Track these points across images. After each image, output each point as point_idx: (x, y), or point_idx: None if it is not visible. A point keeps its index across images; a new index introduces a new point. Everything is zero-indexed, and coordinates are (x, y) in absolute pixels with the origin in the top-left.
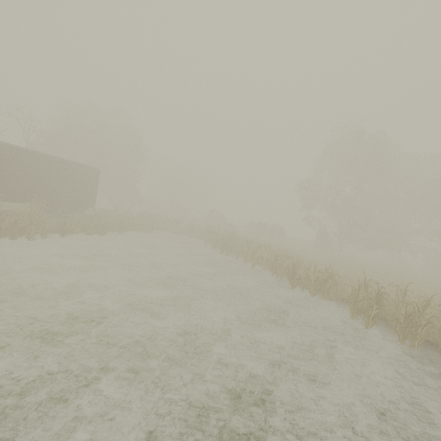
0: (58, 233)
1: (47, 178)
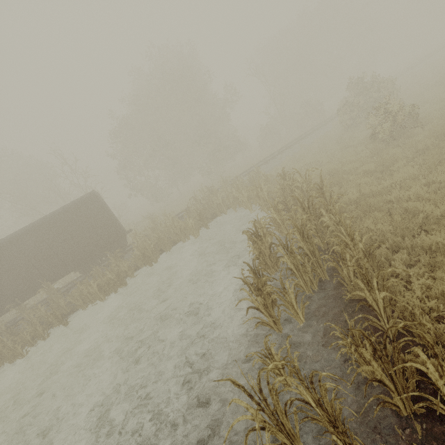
0: (60, 323)
1: (44, 251)
